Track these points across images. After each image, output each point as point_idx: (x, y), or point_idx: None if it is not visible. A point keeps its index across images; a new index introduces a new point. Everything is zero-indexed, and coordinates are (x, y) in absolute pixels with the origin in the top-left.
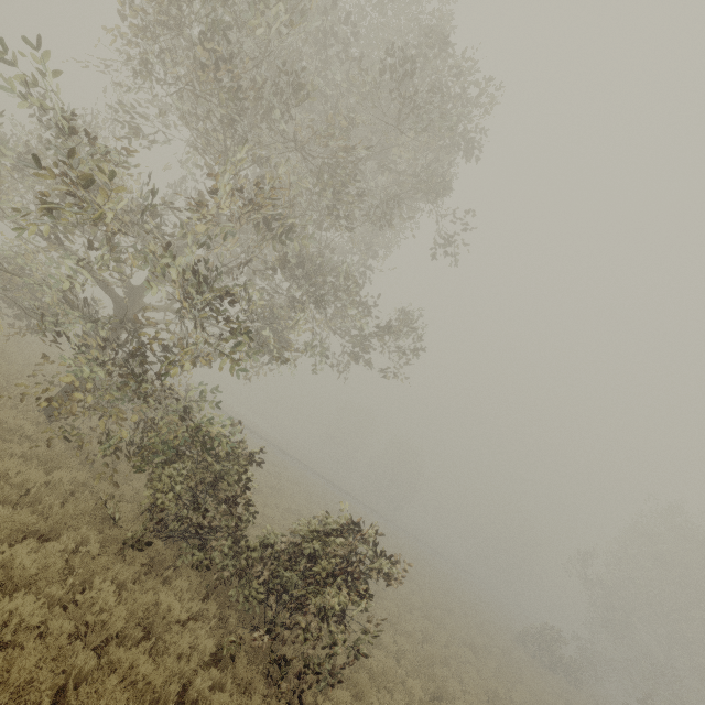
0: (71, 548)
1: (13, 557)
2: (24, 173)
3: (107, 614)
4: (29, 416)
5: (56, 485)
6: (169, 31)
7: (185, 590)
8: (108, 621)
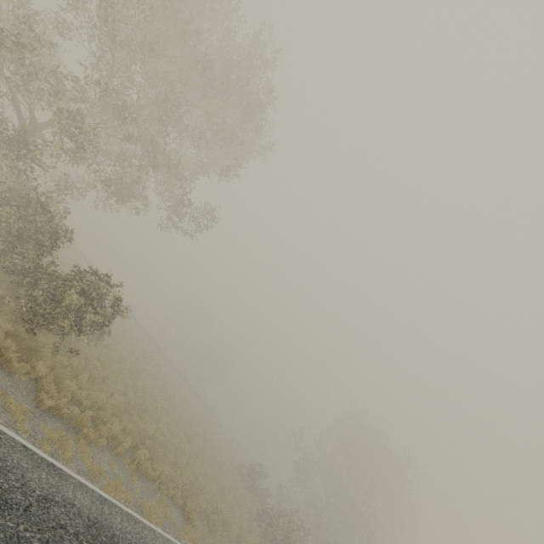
0: None
1: None
2: None
3: None
4: None
5: None
6: None
7: None
8: None
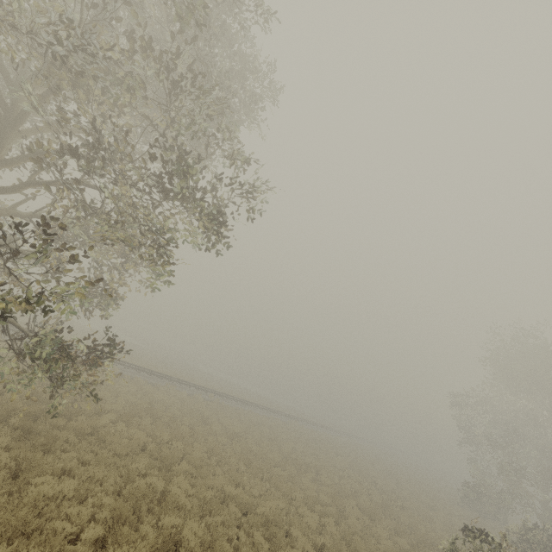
0: None
1: None
2: None
3: None
4: None
5: None
6: None
7: None
8: None
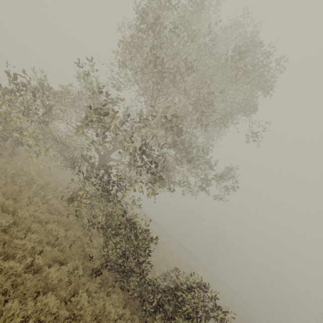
0: (71, 270)
1: (49, 273)
2: (74, 105)
3: (83, 311)
4: (61, 203)
5: (68, 236)
6: (136, 49)
7: (116, 301)
8: (83, 315)
